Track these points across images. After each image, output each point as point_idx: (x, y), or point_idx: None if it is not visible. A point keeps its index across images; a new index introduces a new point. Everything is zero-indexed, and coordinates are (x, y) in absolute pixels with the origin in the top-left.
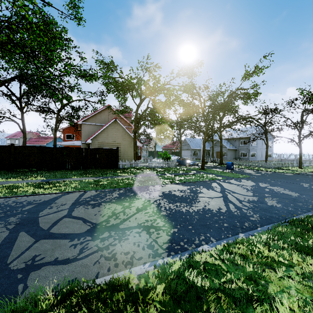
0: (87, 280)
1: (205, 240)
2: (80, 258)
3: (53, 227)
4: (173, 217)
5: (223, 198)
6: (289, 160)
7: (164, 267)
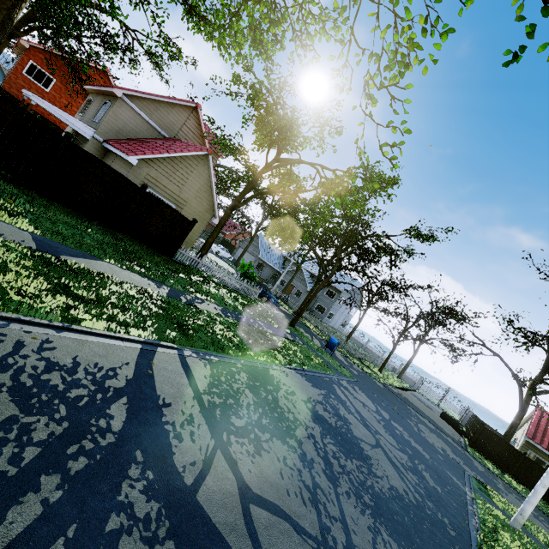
0: None
1: None
2: None
3: None
4: (389, 520)
5: (383, 452)
6: (358, 342)
7: None
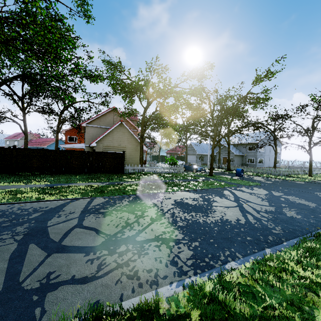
0: (112, 305)
1: (230, 256)
2: (99, 277)
3: (64, 239)
4: (191, 229)
5: (239, 208)
6: (297, 167)
7: (193, 288)
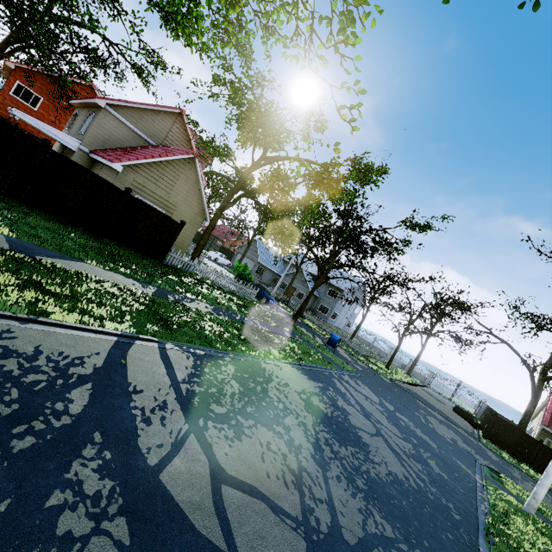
0: None
1: None
2: None
3: (234, 539)
4: (384, 504)
5: (384, 441)
6: (365, 341)
7: None
